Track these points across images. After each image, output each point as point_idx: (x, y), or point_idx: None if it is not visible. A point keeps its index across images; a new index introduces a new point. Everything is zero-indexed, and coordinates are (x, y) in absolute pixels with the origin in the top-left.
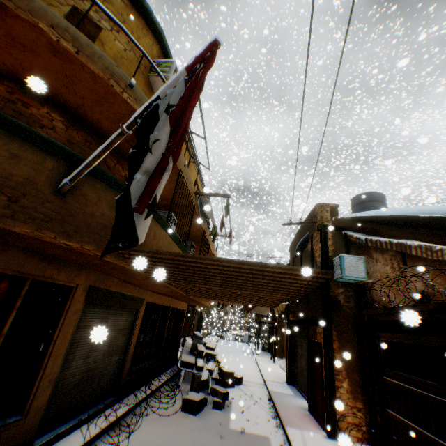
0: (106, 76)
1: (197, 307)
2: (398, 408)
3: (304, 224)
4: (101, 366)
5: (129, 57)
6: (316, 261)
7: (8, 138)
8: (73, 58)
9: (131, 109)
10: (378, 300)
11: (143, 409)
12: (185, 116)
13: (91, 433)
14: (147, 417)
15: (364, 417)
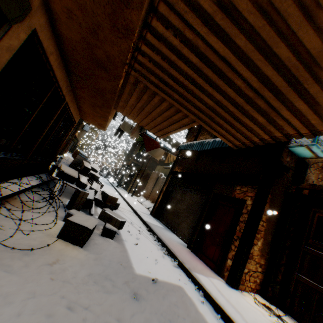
0: None
1: (77, 134)
2: None
3: None
4: None
5: None
6: None
7: None
8: None
9: None
10: (305, 179)
11: None
12: None
13: None
14: None
15: (261, 273)
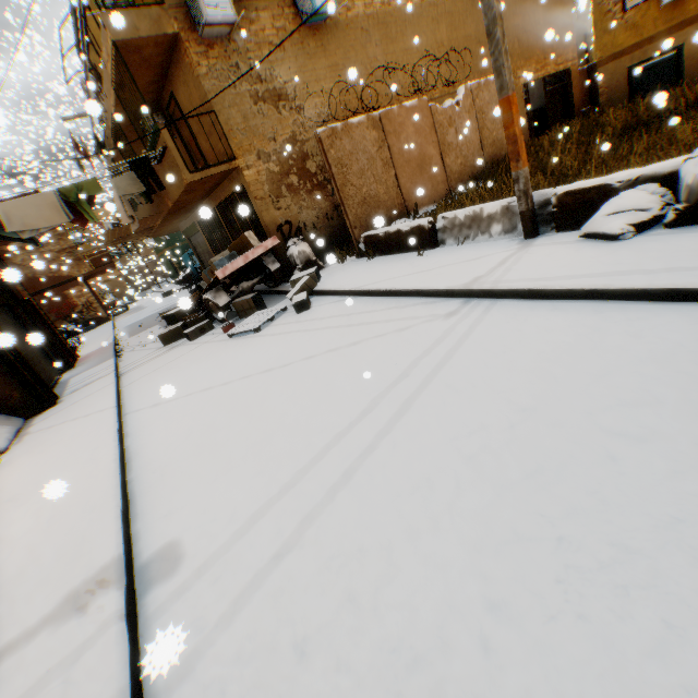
0: None
1: None
2: None
3: None
4: None
5: None
6: None
7: None
8: None
9: None
10: None
11: None
12: None
13: None
14: None
15: None
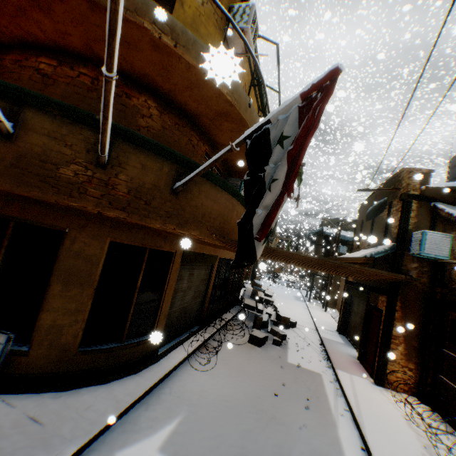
0: (199, 64)
1: None
2: (452, 377)
3: (384, 190)
4: (190, 306)
5: (206, 12)
6: (391, 232)
7: (137, 151)
8: (171, 52)
9: (219, 93)
10: None
11: (220, 337)
12: (301, 156)
13: (190, 350)
14: (223, 343)
15: (413, 376)
